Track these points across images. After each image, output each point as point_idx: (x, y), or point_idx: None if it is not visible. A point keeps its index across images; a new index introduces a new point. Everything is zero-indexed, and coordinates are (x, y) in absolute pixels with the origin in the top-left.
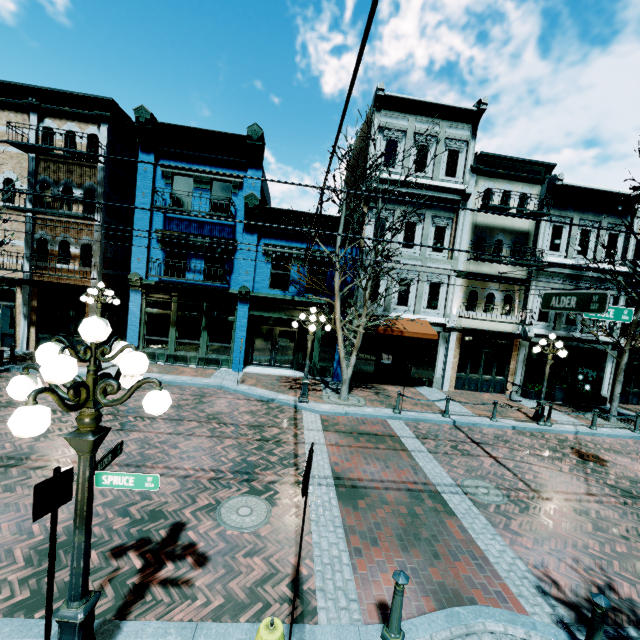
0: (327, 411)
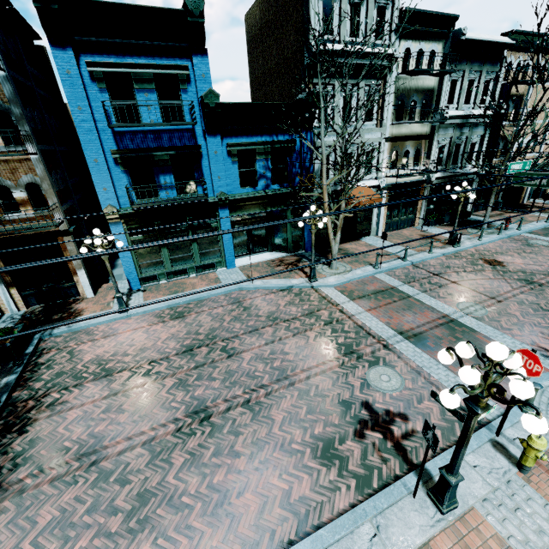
0: (337, 283)
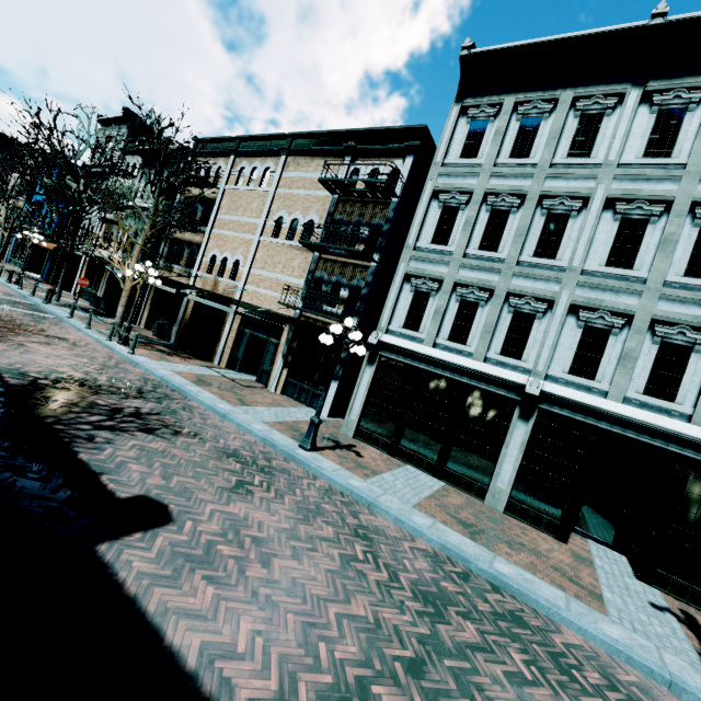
0: None
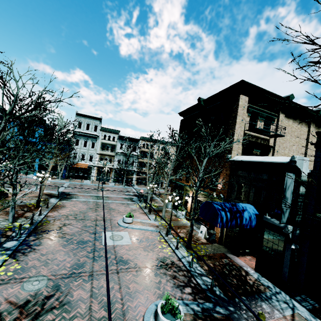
0: (52, 181)
